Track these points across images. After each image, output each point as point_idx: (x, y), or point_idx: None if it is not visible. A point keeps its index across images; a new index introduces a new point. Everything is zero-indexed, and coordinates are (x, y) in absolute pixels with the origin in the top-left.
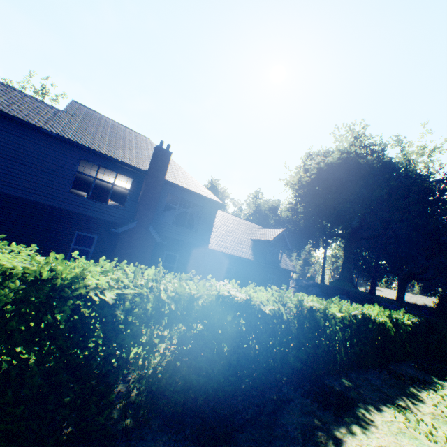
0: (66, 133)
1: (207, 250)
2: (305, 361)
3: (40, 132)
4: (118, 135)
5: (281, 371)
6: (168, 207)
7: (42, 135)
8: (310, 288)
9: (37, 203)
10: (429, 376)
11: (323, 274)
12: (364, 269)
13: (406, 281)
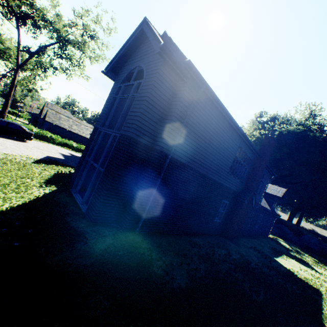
0: None
1: (259, 206)
2: None
3: (233, 127)
4: None
5: None
6: None
7: (231, 128)
8: None
9: (215, 182)
10: None
11: None
12: None
13: (297, 211)
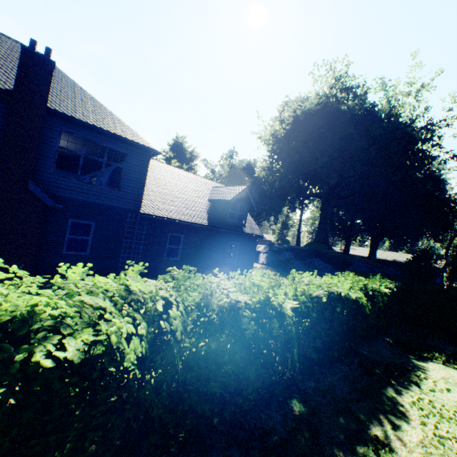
0: None
1: (140, 215)
2: (224, 395)
3: None
4: None
5: (183, 414)
6: (98, 163)
7: None
8: (283, 252)
9: None
10: (406, 355)
11: (299, 237)
12: (340, 229)
13: (378, 238)
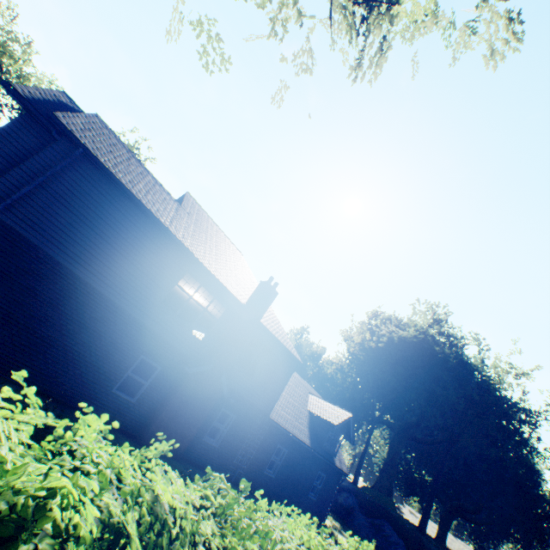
0: (186, 240)
1: (267, 419)
2: None
3: (164, 232)
4: (221, 246)
5: None
6: None
7: (164, 235)
8: (345, 492)
9: (119, 308)
10: None
11: (358, 472)
12: (406, 479)
13: (452, 515)
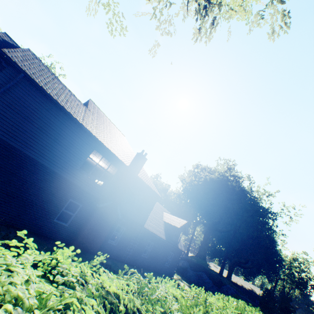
0: (93, 130)
1: (143, 228)
2: None
3: (79, 126)
4: (112, 132)
5: None
6: None
7: (79, 128)
8: (183, 260)
9: (54, 173)
10: None
11: (189, 249)
12: (212, 250)
13: (234, 265)
